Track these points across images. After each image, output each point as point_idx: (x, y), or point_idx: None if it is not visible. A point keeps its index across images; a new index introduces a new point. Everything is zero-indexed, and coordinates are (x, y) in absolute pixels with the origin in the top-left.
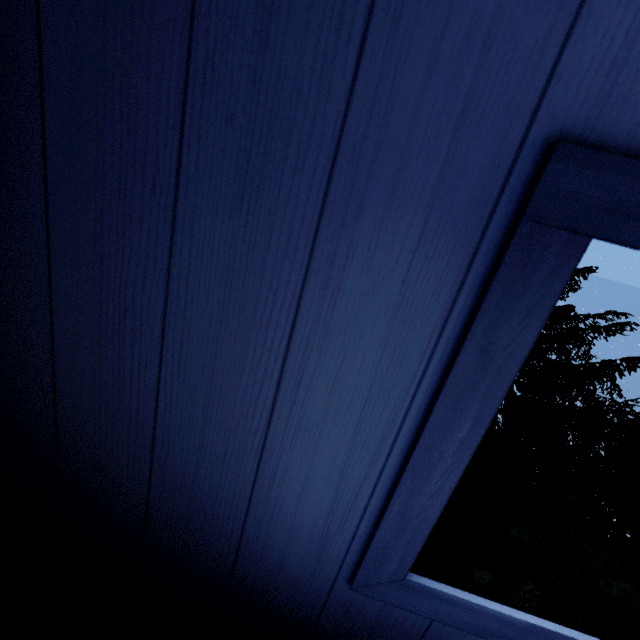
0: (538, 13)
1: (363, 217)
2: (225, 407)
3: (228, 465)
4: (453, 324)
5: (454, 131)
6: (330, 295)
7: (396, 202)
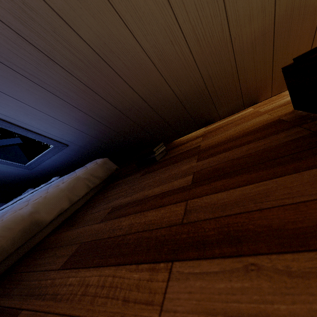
0: None
1: None
2: None
3: None
4: None
5: None
6: None
7: None
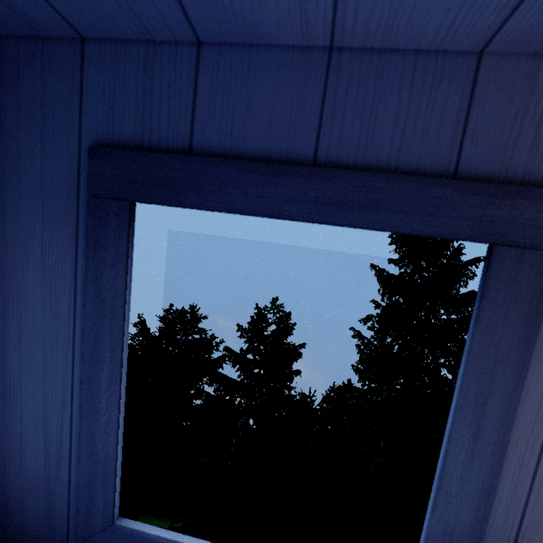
0: (63, 81)
1: (7, 212)
2: None
3: None
4: (81, 278)
5: (42, 151)
6: (1, 271)
7: (23, 199)
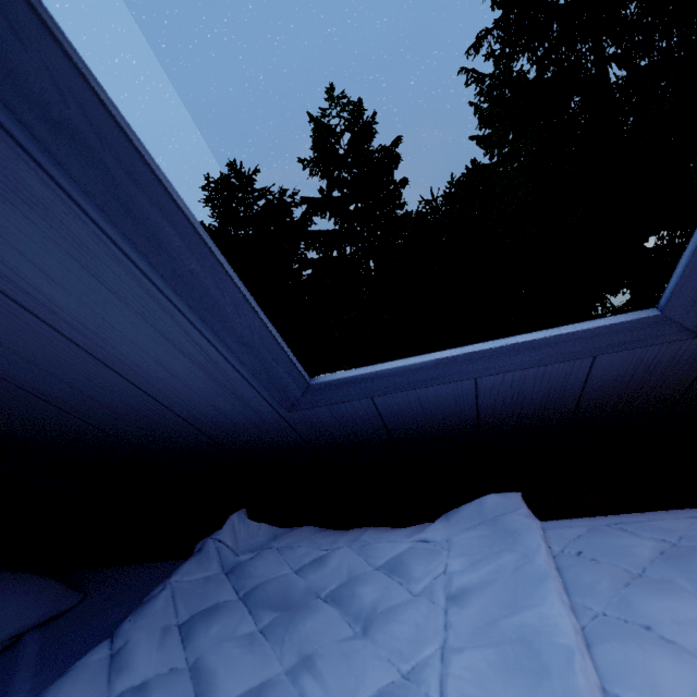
0: None
1: None
2: (31, 350)
3: (104, 386)
4: (4, 116)
5: None
6: None
7: None
